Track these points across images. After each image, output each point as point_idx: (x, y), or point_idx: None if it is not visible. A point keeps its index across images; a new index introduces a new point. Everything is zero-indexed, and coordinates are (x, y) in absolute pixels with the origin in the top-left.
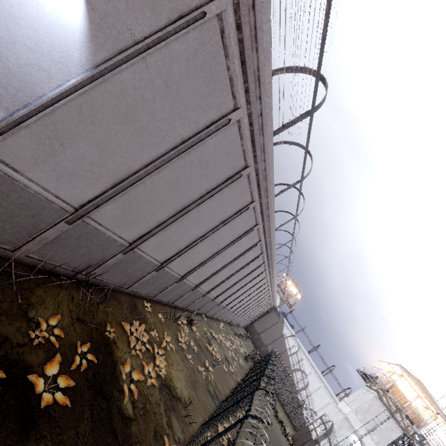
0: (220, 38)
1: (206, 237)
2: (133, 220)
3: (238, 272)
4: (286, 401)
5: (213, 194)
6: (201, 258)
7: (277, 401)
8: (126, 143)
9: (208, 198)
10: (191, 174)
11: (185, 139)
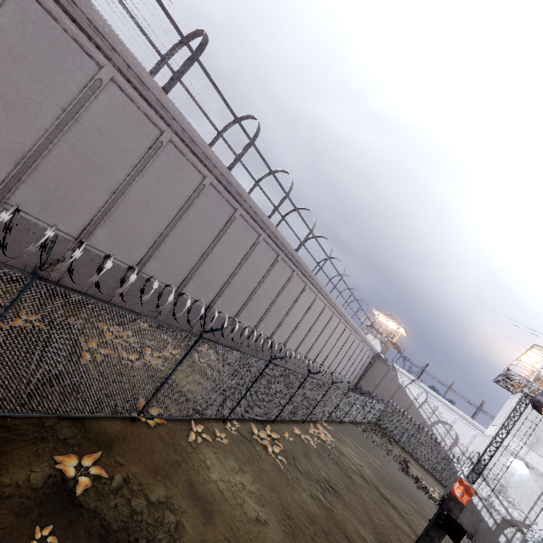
0: (39, 6)
1: (172, 229)
2: (63, 208)
3: (261, 285)
4: (428, 462)
5: (142, 169)
6: (187, 263)
7: (415, 464)
8: (5, 119)
9: (138, 176)
10: (99, 148)
11: (65, 108)
